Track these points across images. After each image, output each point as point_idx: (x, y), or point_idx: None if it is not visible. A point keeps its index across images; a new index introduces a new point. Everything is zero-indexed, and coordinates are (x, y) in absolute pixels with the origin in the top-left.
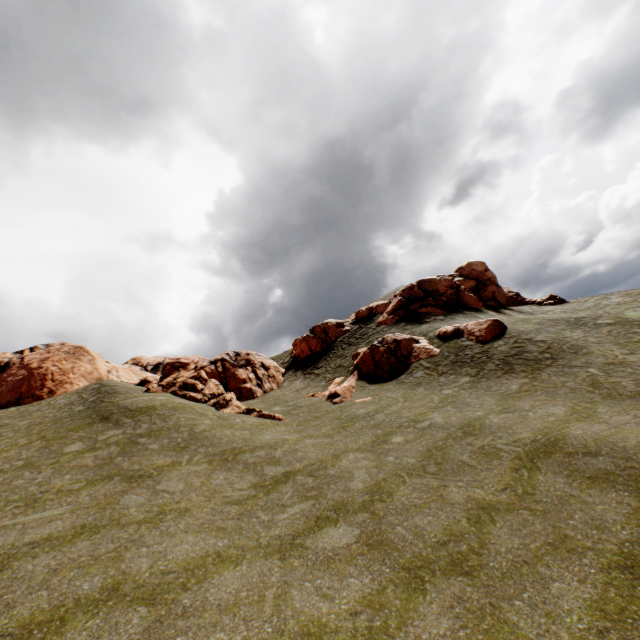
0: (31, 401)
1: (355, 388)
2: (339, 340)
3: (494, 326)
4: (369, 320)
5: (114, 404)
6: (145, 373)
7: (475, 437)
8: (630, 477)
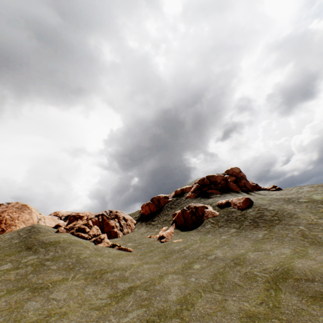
0: None
1: (173, 233)
2: (166, 205)
3: (246, 201)
4: (181, 195)
5: (36, 239)
6: (60, 220)
7: (241, 266)
8: None
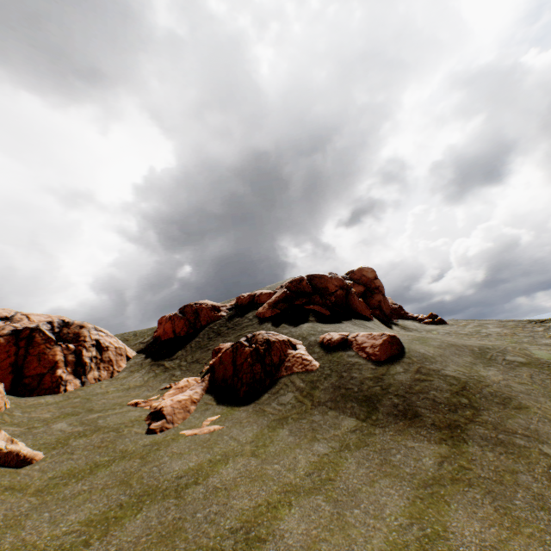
0: None
1: (197, 403)
2: (209, 326)
3: (391, 343)
4: (248, 308)
5: None
6: None
7: None
8: None
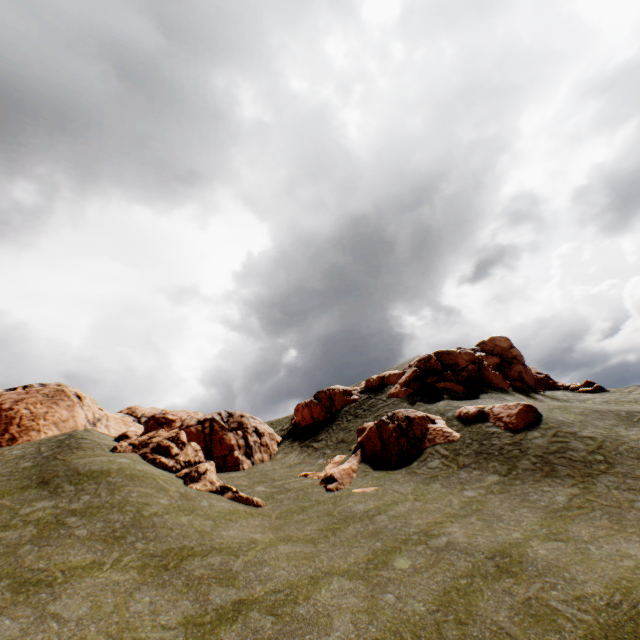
0: None
1: (356, 472)
2: (345, 410)
3: (526, 412)
4: (380, 390)
5: (65, 463)
6: (136, 425)
7: (515, 579)
8: None
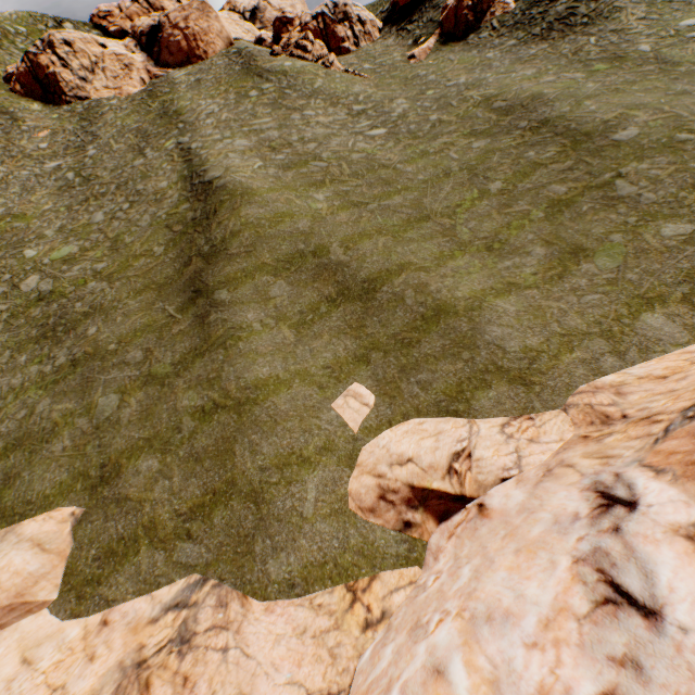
0: (197, 62)
1: (431, 51)
2: None
3: None
4: None
5: (258, 65)
6: (246, 25)
7: (468, 92)
8: (504, 109)
